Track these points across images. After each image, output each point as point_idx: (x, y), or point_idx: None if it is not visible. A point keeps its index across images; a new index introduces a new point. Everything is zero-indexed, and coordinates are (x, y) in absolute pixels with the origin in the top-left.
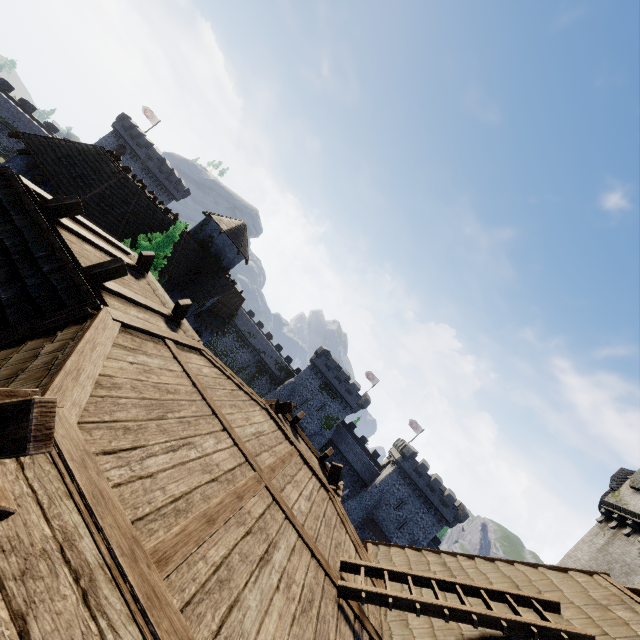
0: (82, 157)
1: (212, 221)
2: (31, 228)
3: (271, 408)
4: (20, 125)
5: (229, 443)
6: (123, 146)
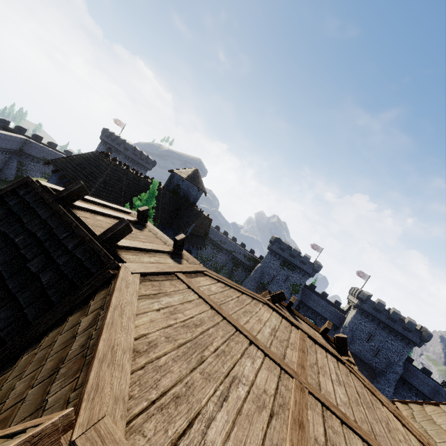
0: (87, 162)
1: (175, 174)
2: (53, 217)
3: (269, 301)
4: (52, 157)
5: (260, 356)
6: (109, 148)
